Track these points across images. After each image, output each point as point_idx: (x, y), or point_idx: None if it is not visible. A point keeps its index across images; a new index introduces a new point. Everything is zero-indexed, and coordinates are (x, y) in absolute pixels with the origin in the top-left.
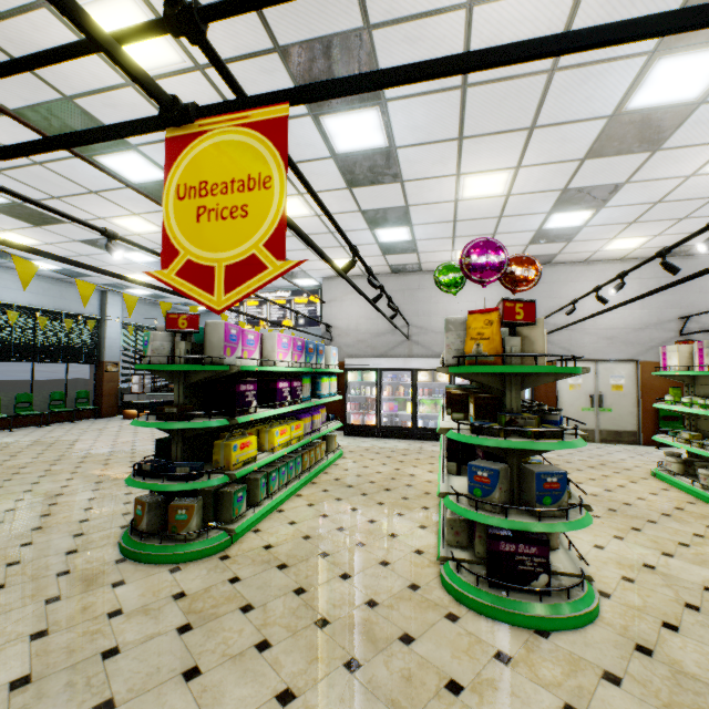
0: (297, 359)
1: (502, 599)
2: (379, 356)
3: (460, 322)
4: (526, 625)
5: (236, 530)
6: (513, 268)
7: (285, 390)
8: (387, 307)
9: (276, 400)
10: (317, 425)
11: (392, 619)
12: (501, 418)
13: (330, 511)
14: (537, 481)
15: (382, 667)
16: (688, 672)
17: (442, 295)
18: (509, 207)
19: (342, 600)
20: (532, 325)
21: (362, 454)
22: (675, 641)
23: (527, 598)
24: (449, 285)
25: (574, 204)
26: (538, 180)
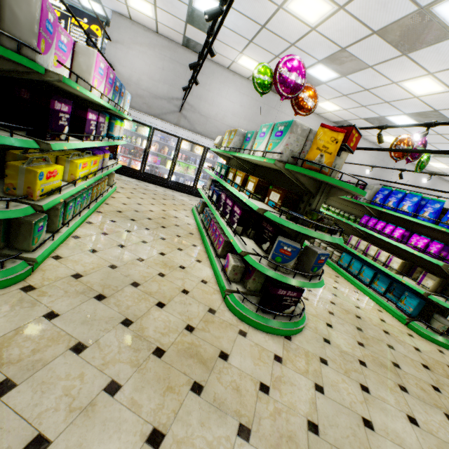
0: (107, 93)
1: (271, 321)
2: (153, 116)
3: (303, 129)
4: (281, 334)
5: (37, 259)
6: (304, 95)
7: (92, 123)
8: (169, 75)
9: (84, 131)
10: (106, 163)
11: (209, 341)
12: (315, 215)
13: (125, 242)
14: (317, 258)
15: (218, 384)
16: (344, 351)
17: (215, 86)
18: (304, 40)
19: (167, 328)
20: (352, 153)
21: (133, 192)
22: (334, 334)
23: (283, 319)
24: (262, 85)
25: (336, 64)
26: (340, 29)
